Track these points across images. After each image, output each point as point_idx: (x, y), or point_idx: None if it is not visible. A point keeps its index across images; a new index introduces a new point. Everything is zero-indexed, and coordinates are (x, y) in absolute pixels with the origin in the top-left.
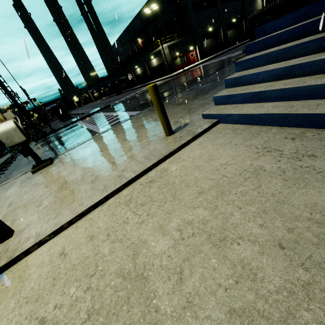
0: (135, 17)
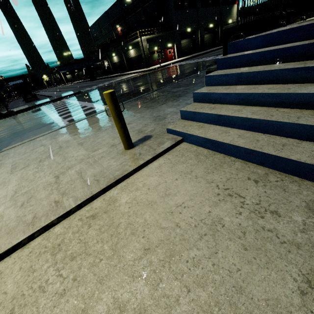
0: (115, 2)
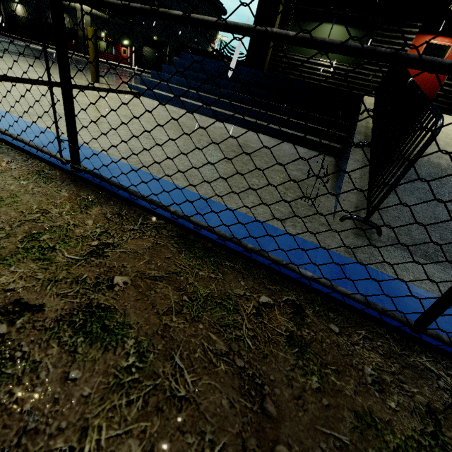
0: None
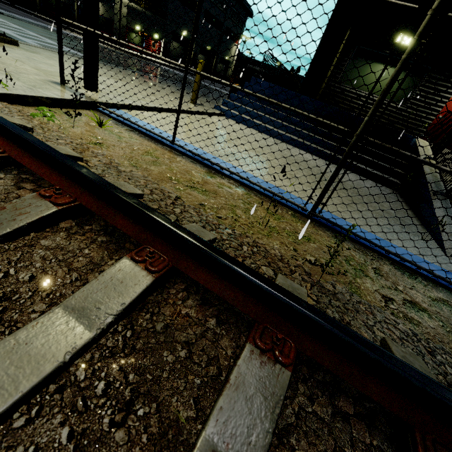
0: None
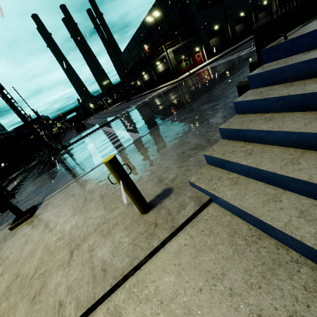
0: (140, 25)
